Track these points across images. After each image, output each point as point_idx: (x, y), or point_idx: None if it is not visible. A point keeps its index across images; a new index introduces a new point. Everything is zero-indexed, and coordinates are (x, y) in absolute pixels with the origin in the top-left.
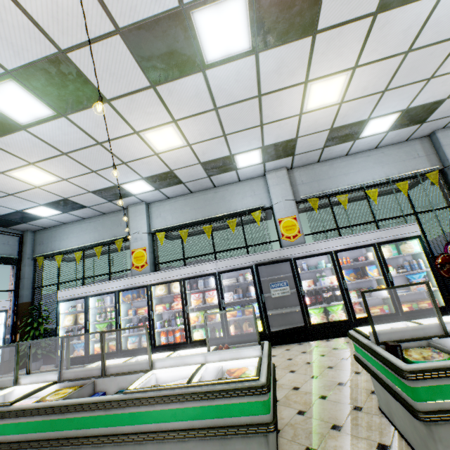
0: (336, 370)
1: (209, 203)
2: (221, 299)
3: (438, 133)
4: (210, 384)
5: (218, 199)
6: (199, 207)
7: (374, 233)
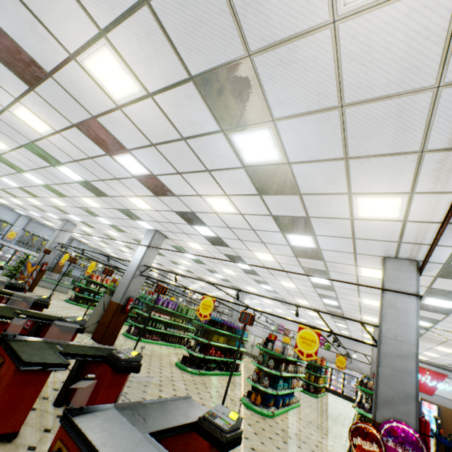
0: None
1: None
2: None
3: (75, 240)
4: None
5: None
6: None
7: (32, 252)
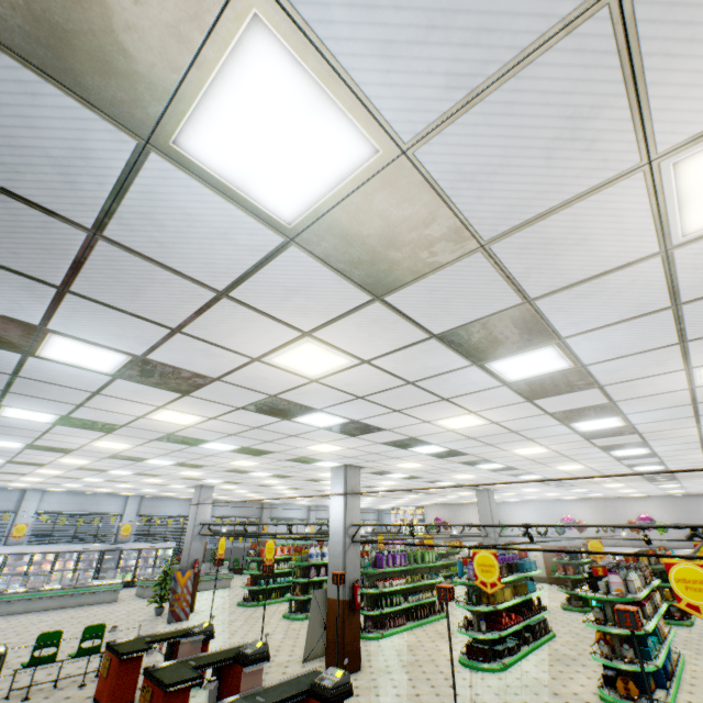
0: (125, 593)
1: (88, 502)
2: (78, 565)
3: None
4: (114, 582)
5: (95, 501)
6: (80, 503)
7: (160, 543)
